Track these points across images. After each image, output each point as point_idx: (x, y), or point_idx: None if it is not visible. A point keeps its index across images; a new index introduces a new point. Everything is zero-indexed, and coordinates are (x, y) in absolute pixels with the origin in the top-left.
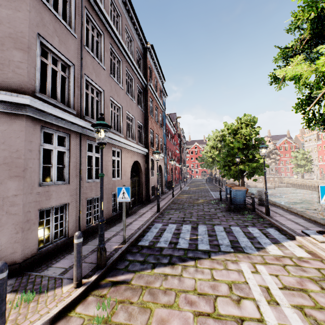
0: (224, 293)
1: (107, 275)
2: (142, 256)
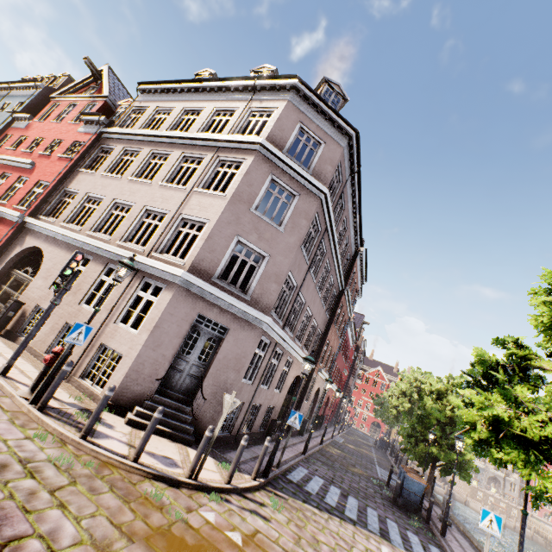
0: (360, 548)
1: (269, 485)
2: (293, 488)
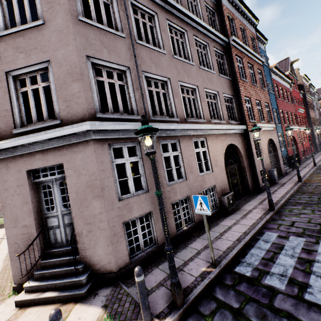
0: None
1: (185, 320)
2: (237, 298)
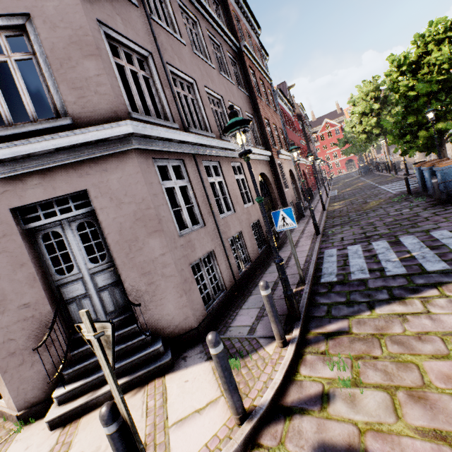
0: None
1: (309, 327)
2: (340, 295)
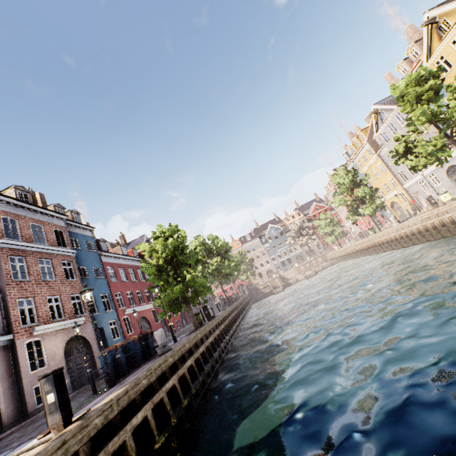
0: None
1: None
2: None
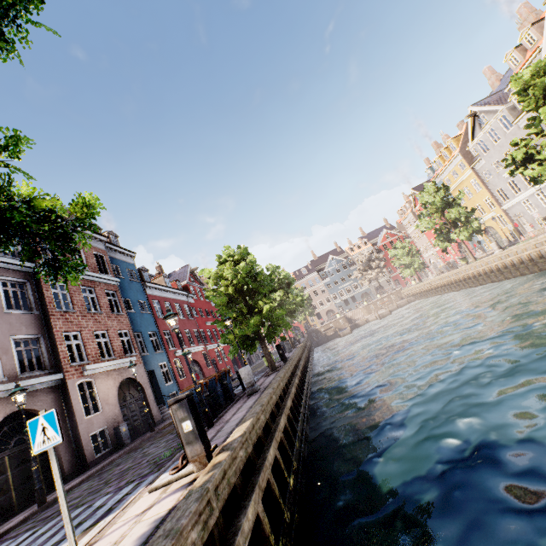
0: None
1: None
2: None
